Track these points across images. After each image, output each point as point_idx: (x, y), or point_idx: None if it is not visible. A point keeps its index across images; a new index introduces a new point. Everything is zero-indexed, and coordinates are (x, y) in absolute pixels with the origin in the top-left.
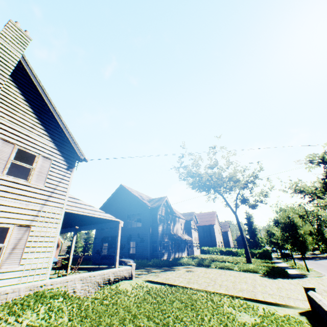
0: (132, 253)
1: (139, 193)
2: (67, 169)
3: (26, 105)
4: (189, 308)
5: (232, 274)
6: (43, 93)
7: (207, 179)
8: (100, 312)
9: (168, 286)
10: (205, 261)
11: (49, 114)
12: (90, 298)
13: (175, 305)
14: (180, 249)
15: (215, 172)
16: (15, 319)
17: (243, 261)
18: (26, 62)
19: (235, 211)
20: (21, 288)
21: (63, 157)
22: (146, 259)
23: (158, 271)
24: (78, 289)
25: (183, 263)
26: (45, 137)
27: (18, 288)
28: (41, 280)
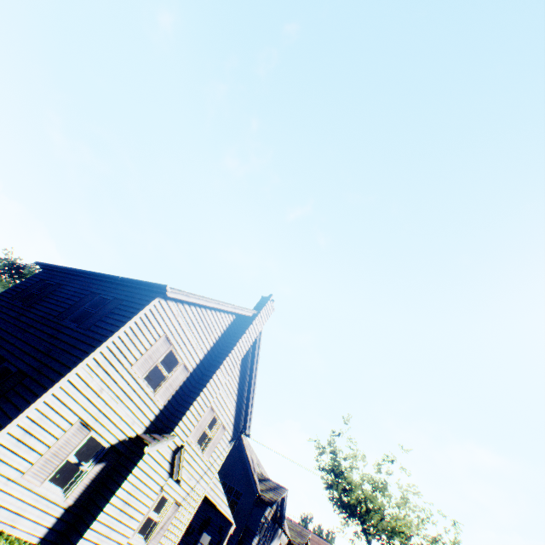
0: None
1: (251, 452)
2: (229, 441)
3: (239, 369)
4: None
5: None
6: (256, 360)
7: (359, 500)
8: None
9: None
10: None
11: (247, 376)
12: None
13: None
14: None
15: (376, 497)
16: None
17: None
18: (260, 332)
19: None
20: None
21: (234, 426)
22: None
23: None
24: None
25: None
26: (233, 403)
27: None
28: None
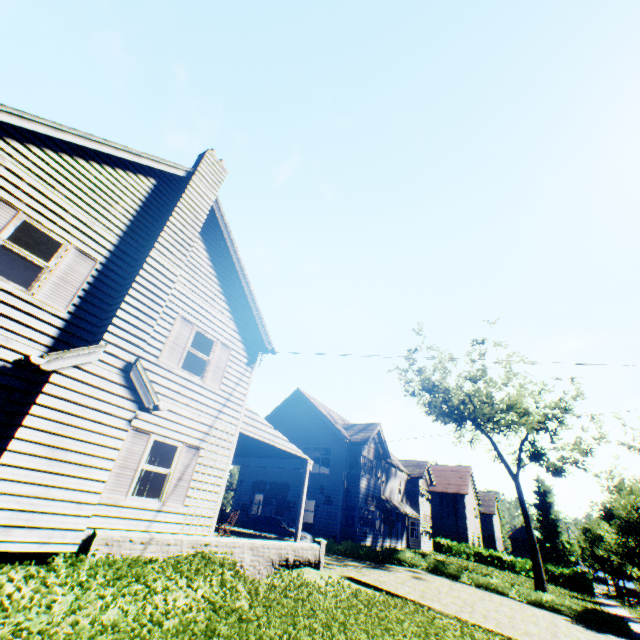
0: (307, 522)
1: (327, 410)
2: (247, 364)
3: (210, 266)
4: (434, 637)
5: (506, 603)
6: (232, 248)
7: (462, 401)
8: (289, 608)
9: (387, 595)
10: (448, 566)
11: (233, 278)
12: (262, 583)
13: (407, 627)
14: (393, 531)
15: (480, 390)
16: (186, 584)
17: (528, 585)
18: (218, 206)
19: (515, 474)
20: (183, 541)
21: (244, 345)
22: (332, 538)
23: (358, 564)
24: (247, 564)
25: (404, 562)
26: (226, 314)
27: (181, 541)
28: (205, 536)
